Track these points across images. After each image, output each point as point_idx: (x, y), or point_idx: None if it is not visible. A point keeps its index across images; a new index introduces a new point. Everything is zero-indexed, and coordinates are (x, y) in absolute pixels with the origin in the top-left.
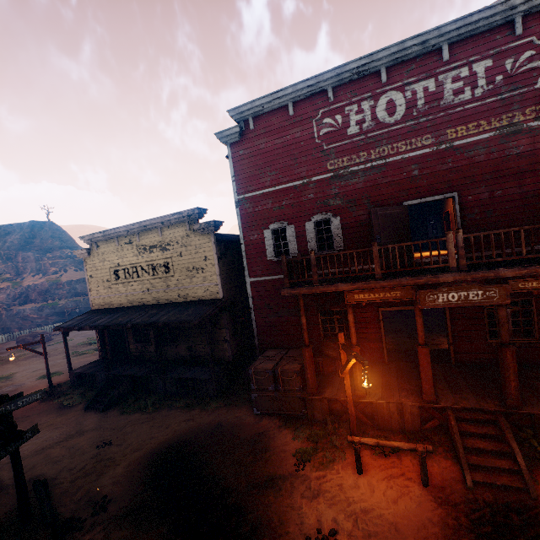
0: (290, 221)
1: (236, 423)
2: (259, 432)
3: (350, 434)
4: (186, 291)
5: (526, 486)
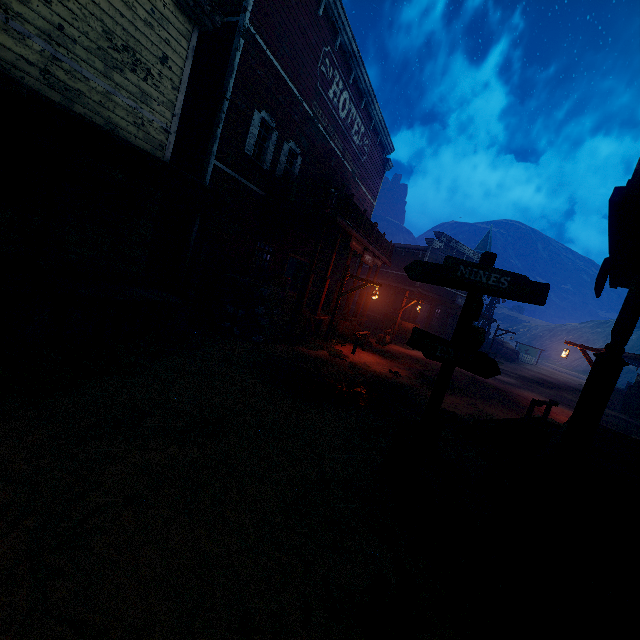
0: (277, 126)
1: (267, 352)
2: (292, 353)
3: (325, 340)
4: (79, 82)
5: (370, 343)
